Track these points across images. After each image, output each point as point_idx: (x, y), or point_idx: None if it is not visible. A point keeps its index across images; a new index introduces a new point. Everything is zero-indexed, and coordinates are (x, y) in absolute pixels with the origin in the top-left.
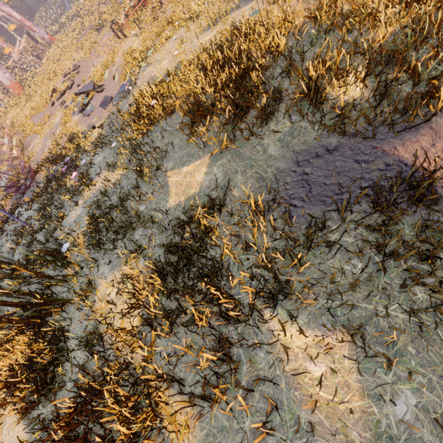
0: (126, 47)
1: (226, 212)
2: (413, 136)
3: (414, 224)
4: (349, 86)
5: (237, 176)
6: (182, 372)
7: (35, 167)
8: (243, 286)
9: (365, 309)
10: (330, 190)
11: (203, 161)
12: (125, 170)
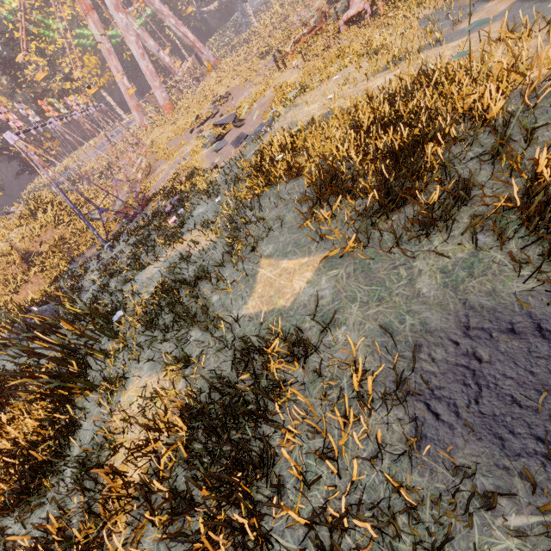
0: (282, 80)
1: (315, 363)
2: None
3: None
4: None
5: (351, 306)
6: None
7: (149, 197)
8: None
9: None
10: (524, 419)
11: (311, 261)
12: (218, 236)
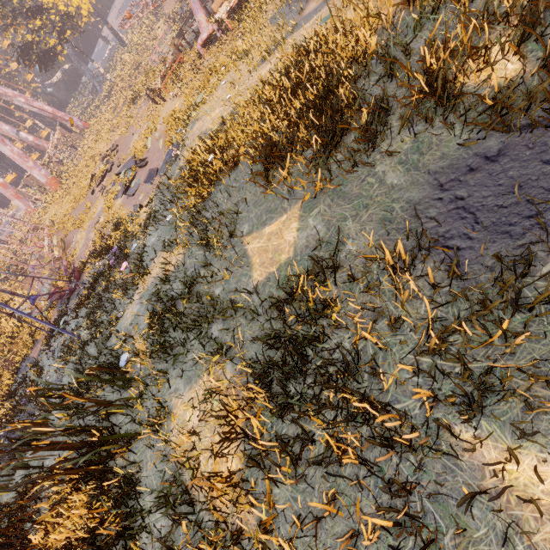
0: (166, 111)
1: (343, 277)
2: None
3: None
4: (492, 66)
5: (346, 223)
6: (328, 547)
7: (79, 266)
8: (414, 390)
9: None
10: (513, 213)
11: (290, 214)
12: (187, 247)
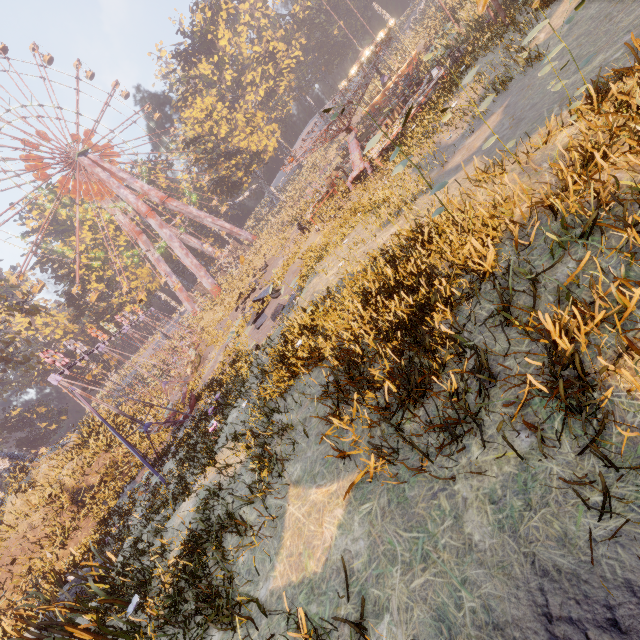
0: (308, 244)
1: None
2: None
3: None
4: None
5: (392, 571)
6: None
7: (197, 394)
8: None
9: None
10: None
11: (340, 488)
12: (247, 454)
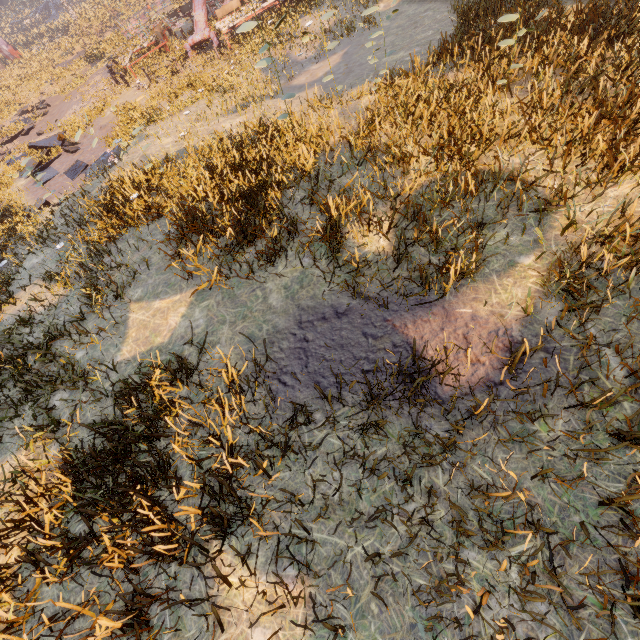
0: (125, 99)
1: (197, 380)
2: (426, 313)
3: (408, 429)
4: (373, 235)
5: (223, 327)
6: None
7: None
8: (182, 507)
9: (335, 545)
10: (329, 367)
11: (184, 297)
12: (69, 289)
